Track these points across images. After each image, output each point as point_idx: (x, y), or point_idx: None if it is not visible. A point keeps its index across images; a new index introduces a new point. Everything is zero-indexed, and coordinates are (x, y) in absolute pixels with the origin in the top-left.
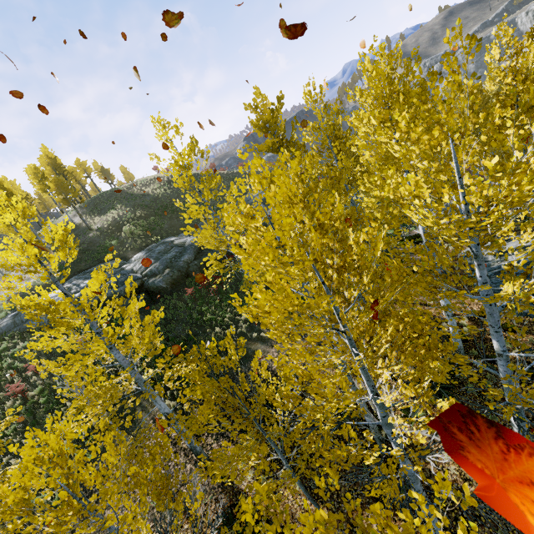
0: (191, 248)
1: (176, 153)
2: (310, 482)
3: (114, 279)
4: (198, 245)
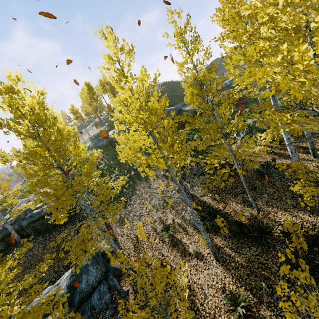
0: (175, 109)
1: (178, 27)
2: (247, 199)
3: (147, 82)
4: (179, 108)
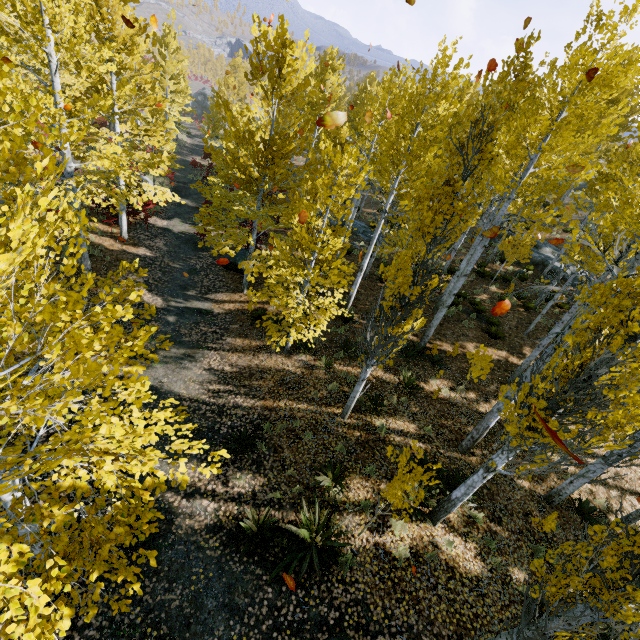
0: None
1: None
2: None
3: None
4: None
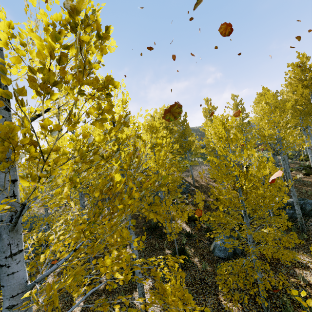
0: None
1: (235, 102)
2: None
3: None
4: None
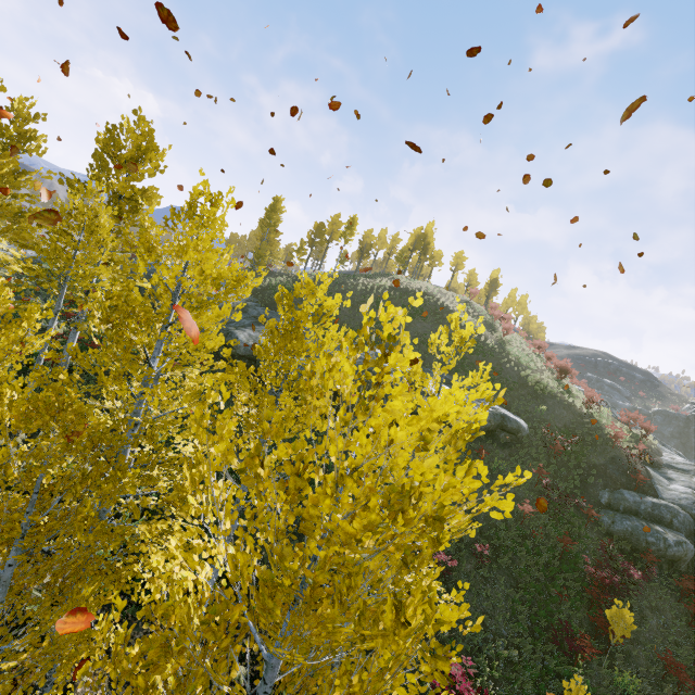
0: None
1: None
2: None
3: None
4: None
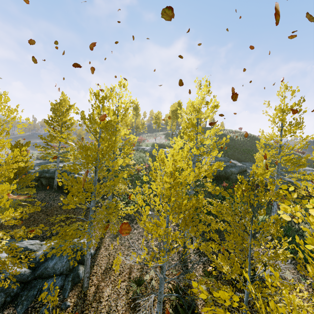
0: (239, 167)
1: (284, 103)
2: None
3: (215, 138)
4: (244, 169)
